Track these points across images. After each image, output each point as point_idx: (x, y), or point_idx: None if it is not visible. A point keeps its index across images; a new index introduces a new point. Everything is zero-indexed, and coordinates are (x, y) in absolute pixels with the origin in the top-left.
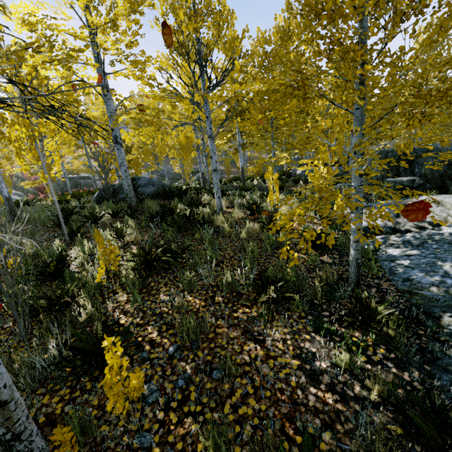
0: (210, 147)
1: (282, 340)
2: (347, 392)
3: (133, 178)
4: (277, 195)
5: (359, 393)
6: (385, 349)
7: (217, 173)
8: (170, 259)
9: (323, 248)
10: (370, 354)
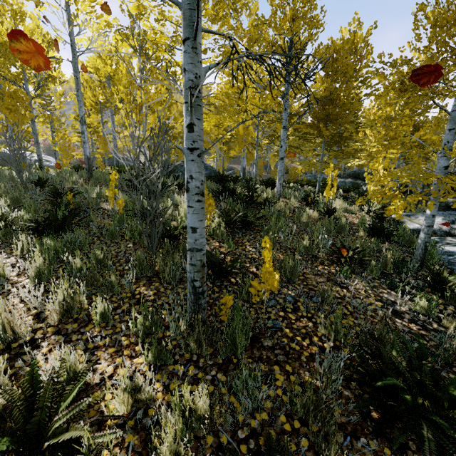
0: (282, 137)
1: (365, 288)
2: (427, 326)
3: None
4: (334, 191)
5: (437, 328)
6: (454, 308)
7: (283, 161)
8: (254, 221)
9: (381, 239)
10: (441, 309)
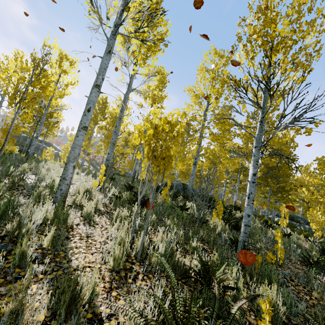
0: None
1: None
2: None
3: (183, 183)
4: (286, 222)
5: None
6: None
7: None
8: None
9: None
10: None
